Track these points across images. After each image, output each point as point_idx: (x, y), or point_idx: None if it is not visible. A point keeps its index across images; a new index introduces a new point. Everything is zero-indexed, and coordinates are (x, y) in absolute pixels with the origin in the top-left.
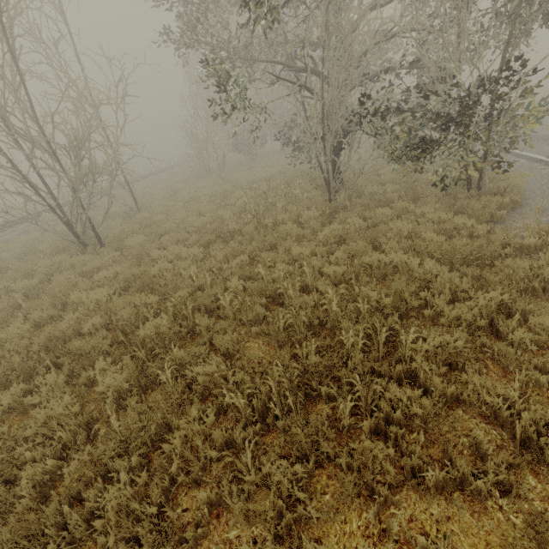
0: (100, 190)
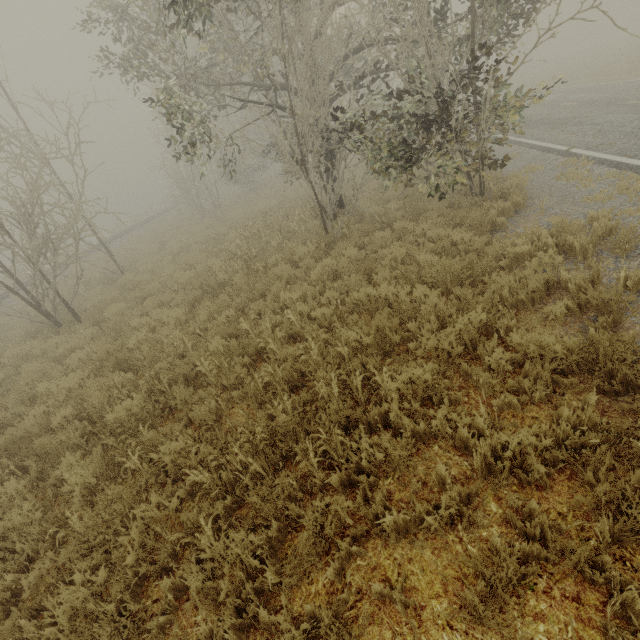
0: (68, 258)
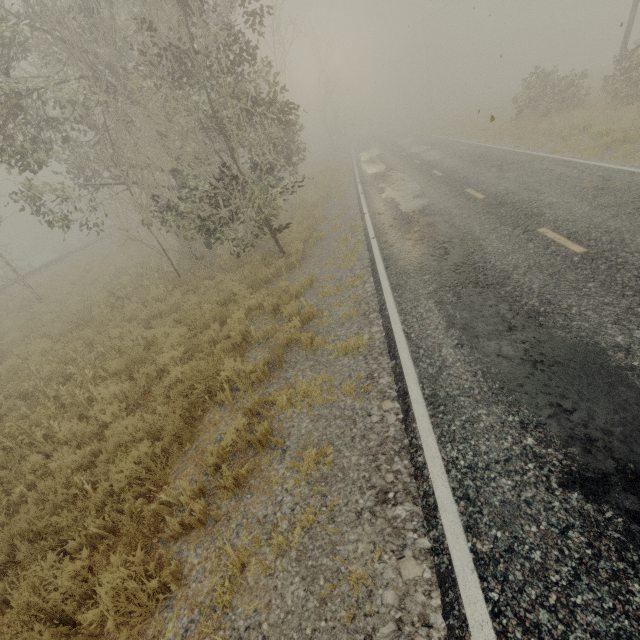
0: None
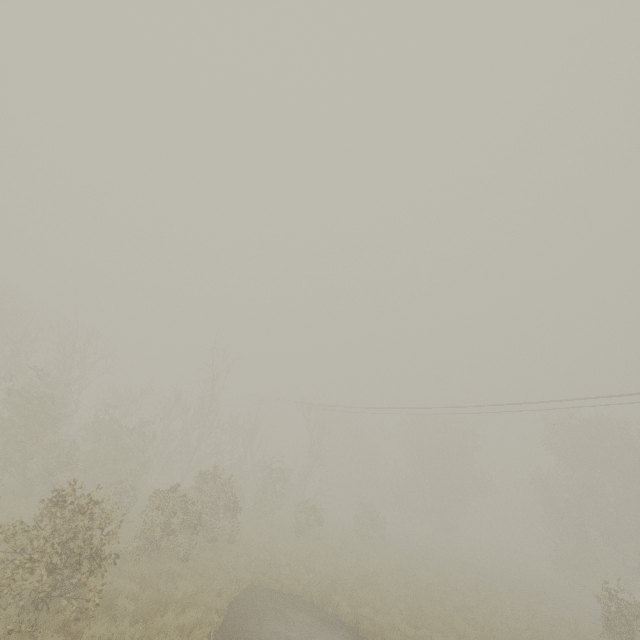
0: None
